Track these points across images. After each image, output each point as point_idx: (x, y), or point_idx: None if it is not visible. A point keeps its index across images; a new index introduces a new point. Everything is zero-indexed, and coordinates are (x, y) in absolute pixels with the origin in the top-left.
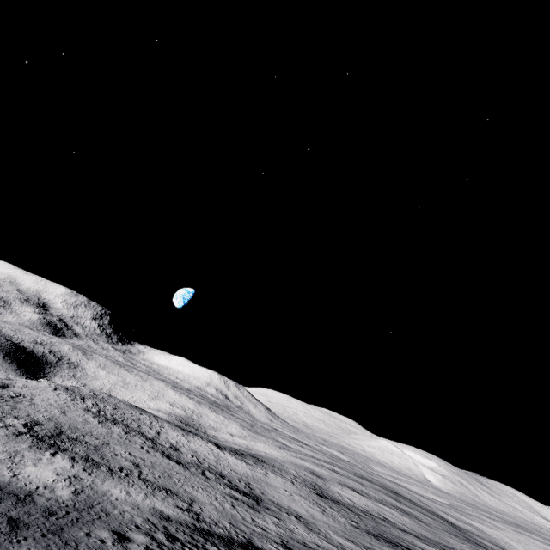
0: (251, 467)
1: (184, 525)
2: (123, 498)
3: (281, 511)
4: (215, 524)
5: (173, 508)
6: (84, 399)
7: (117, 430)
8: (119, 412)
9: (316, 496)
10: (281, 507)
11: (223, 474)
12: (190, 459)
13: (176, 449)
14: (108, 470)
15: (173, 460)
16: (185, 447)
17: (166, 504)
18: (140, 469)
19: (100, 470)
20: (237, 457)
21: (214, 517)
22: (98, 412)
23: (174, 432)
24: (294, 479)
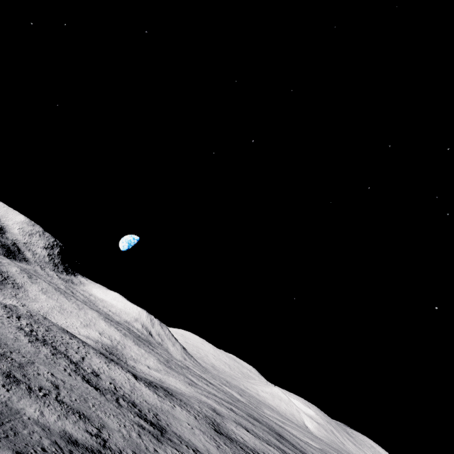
0: (161, 399)
1: (90, 451)
2: (35, 418)
3: (181, 444)
4: (119, 452)
5: (82, 432)
6: (20, 318)
7: (45, 350)
8: (51, 335)
9: (214, 431)
10: (182, 439)
11: (135, 403)
12: (107, 385)
13: (97, 375)
14: (27, 388)
15: (91, 385)
16: (105, 374)
17: (76, 427)
18: (59, 391)
19: (20, 387)
20: (150, 389)
21: (120, 445)
22: (30, 332)
23: (98, 359)
24: (197, 414)
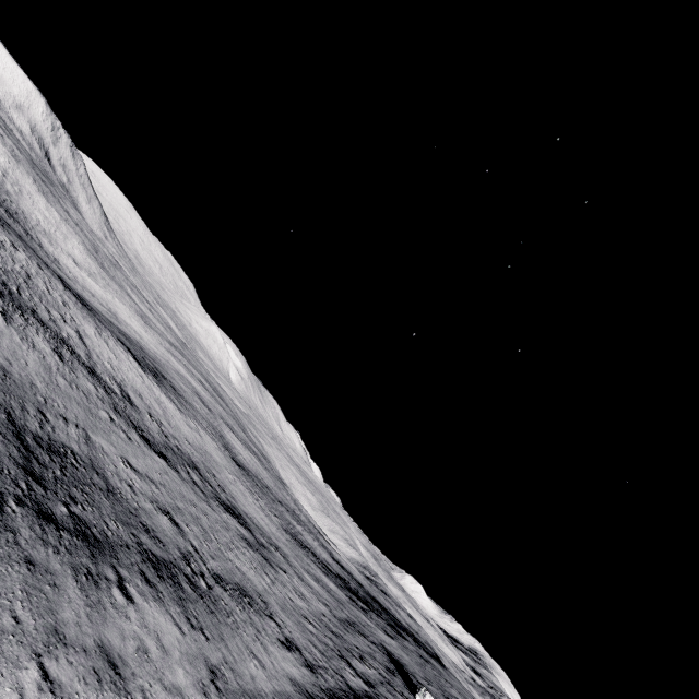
0: (184, 416)
1: None
2: (272, 688)
3: (268, 544)
4: (318, 665)
5: (285, 653)
6: None
7: (44, 347)
8: None
9: (237, 467)
10: (259, 529)
11: (195, 464)
12: (156, 430)
13: (130, 401)
14: (191, 586)
15: (155, 449)
16: (127, 383)
17: (277, 647)
18: (186, 535)
19: (191, 598)
20: (164, 392)
21: (303, 642)
22: None
23: (88, 325)
24: (210, 429)
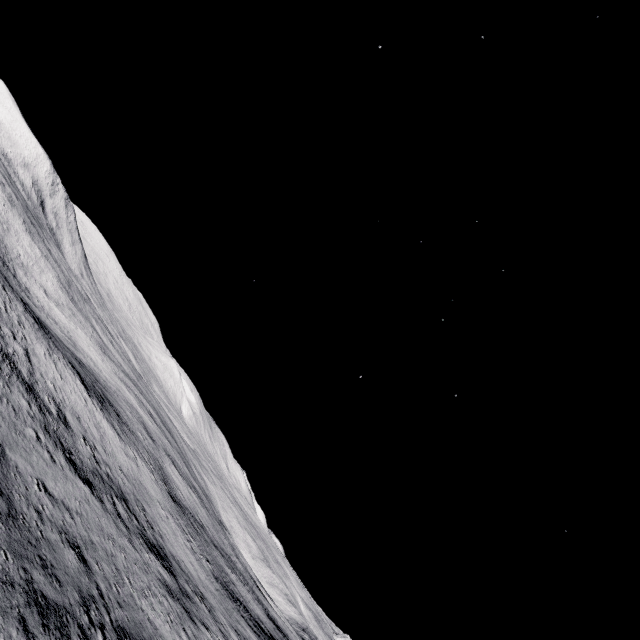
0: (123, 444)
1: None
2: None
3: (193, 593)
4: None
5: None
6: None
7: None
8: None
9: (172, 502)
10: (185, 574)
11: (124, 495)
12: (87, 454)
13: (65, 422)
14: None
15: (81, 474)
16: (67, 404)
17: None
18: (93, 576)
19: None
20: (107, 417)
21: None
22: None
23: (39, 345)
24: (149, 460)
